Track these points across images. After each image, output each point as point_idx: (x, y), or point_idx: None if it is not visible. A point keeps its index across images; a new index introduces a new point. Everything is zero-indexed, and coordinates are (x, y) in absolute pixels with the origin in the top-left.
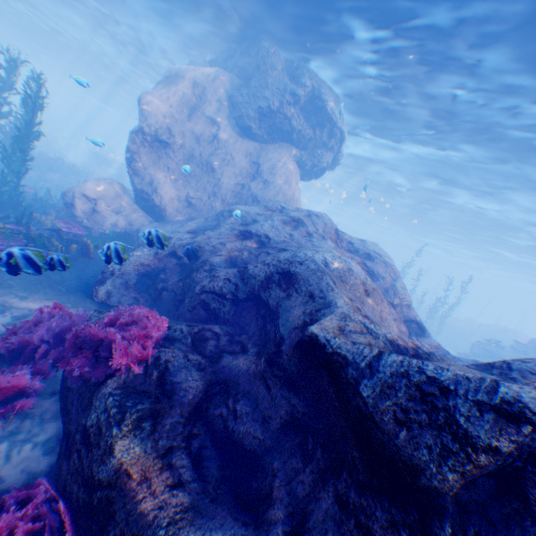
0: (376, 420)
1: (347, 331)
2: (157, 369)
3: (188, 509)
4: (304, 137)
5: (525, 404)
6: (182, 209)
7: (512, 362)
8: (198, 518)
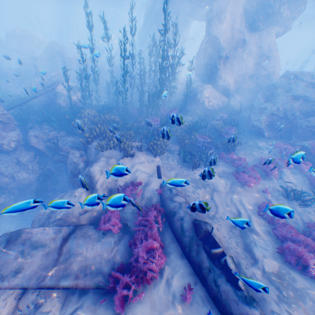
0: None
1: None
2: None
3: None
4: (285, 20)
5: None
6: (234, 87)
7: None
8: None
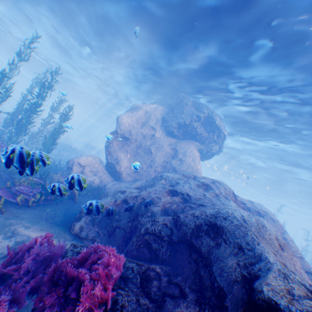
0: None
1: (297, 296)
2: None
3: None
4: (203, 137)
5: None
6: (131, 174)
7: None
8: None
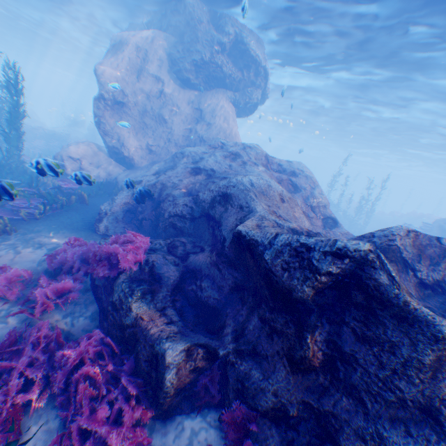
0: (273, 271)
1: (262, 226)
2: (147, 266)
3: (177, 333)
4: (234, 80)
5: (348, 248)
6: (146, 157)
7: (375, 232)
8: (184, 337)
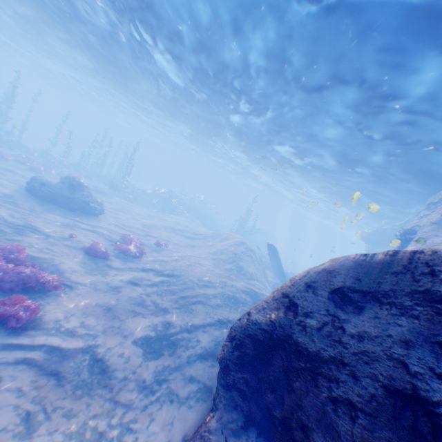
0: None
1: None
2: None
3: None
4: None
5: None
6: None
7: None
8: None
